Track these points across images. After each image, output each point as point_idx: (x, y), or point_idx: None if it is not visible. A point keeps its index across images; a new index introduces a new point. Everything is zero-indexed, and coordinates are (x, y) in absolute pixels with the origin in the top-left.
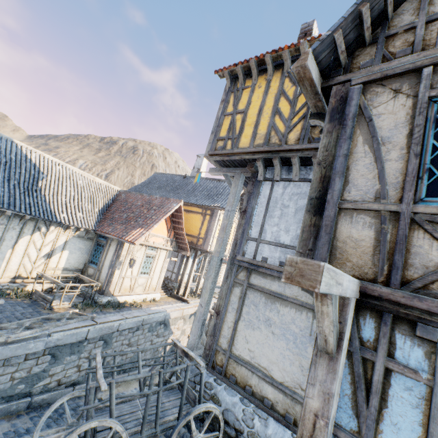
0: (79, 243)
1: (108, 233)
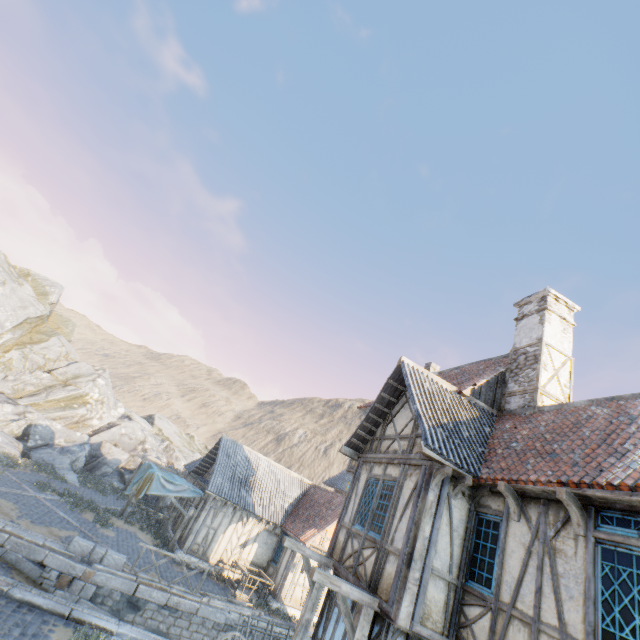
0: (267, 537)
1: (289, 530)
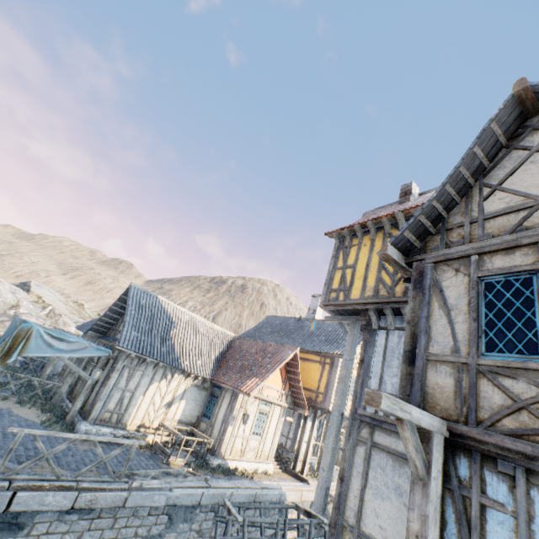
0: (195, 392)
1: (223, 383)
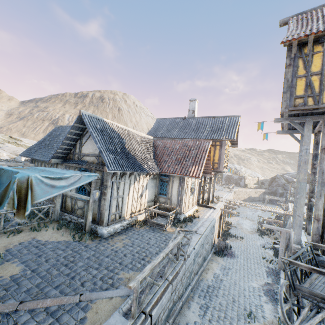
0: (151, 182)
1: (172, 173)
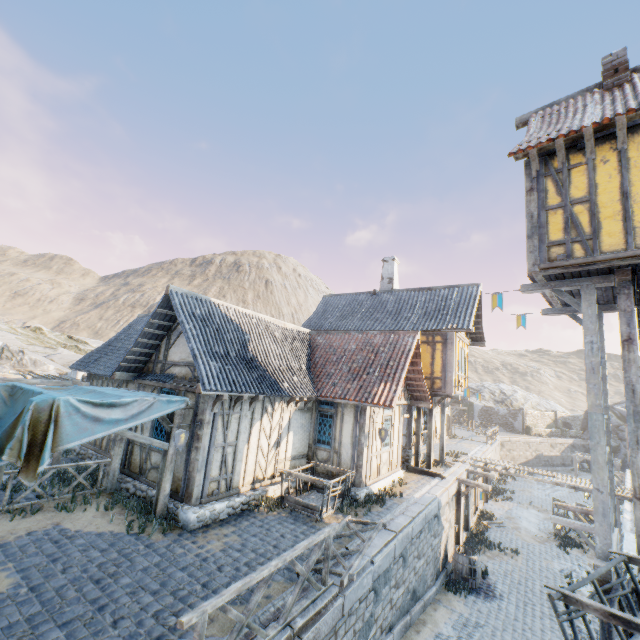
0: (300, 418)
1: (340, 398)
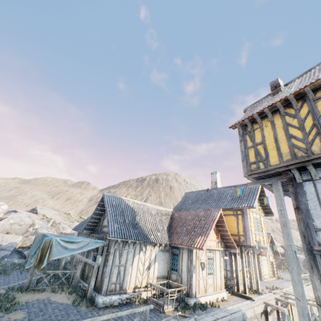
0: (162, 255)
1: (180, 244)
